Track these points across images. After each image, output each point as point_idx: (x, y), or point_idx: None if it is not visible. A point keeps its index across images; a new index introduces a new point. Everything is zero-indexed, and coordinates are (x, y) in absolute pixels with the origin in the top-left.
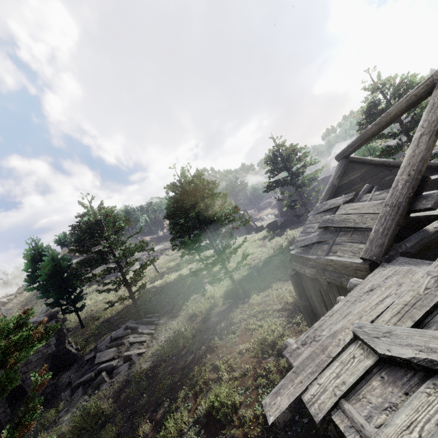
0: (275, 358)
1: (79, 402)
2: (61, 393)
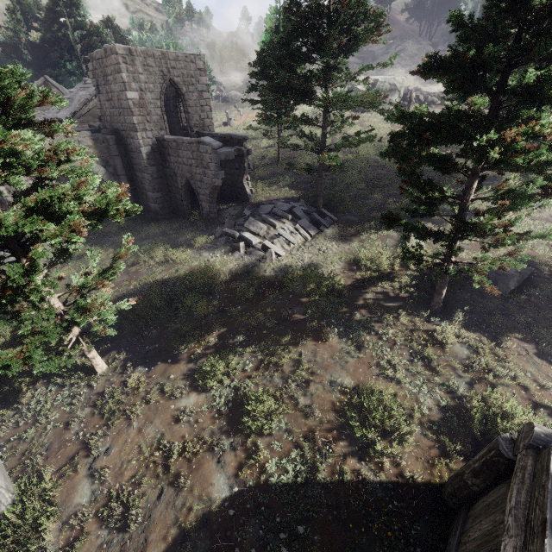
0: (352, 446)
1: (218, 249)
2: (218, 226)
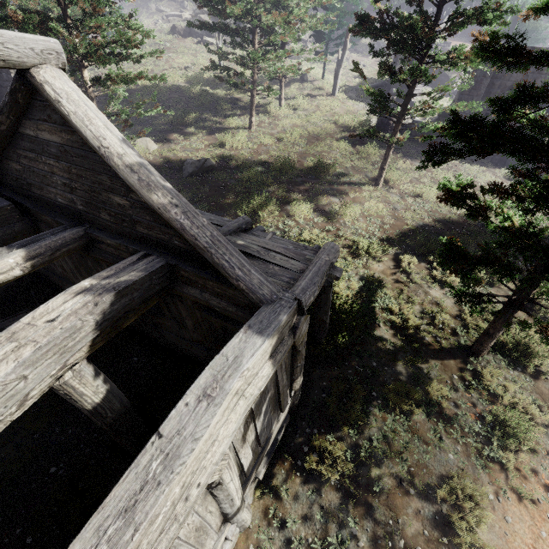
0: None
1: None
2: None
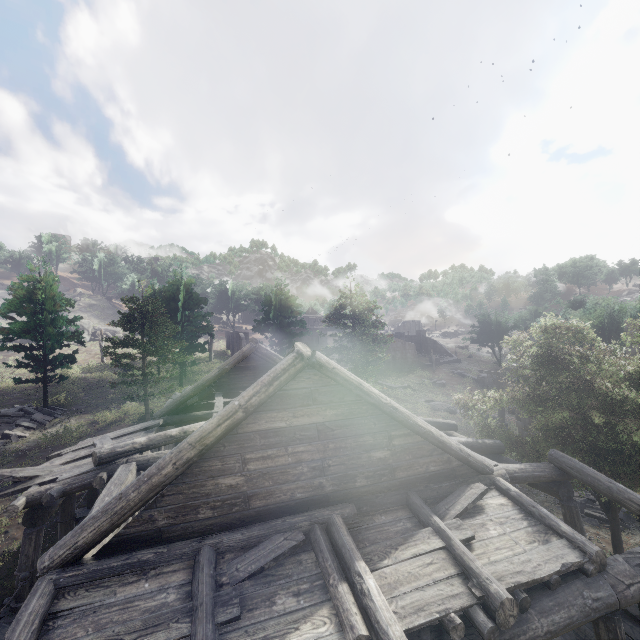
0: None
1: None
2: None
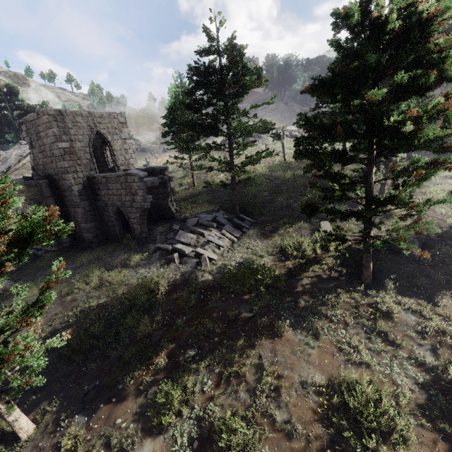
0: None
1: (153, 264)
2: (151, 243)
